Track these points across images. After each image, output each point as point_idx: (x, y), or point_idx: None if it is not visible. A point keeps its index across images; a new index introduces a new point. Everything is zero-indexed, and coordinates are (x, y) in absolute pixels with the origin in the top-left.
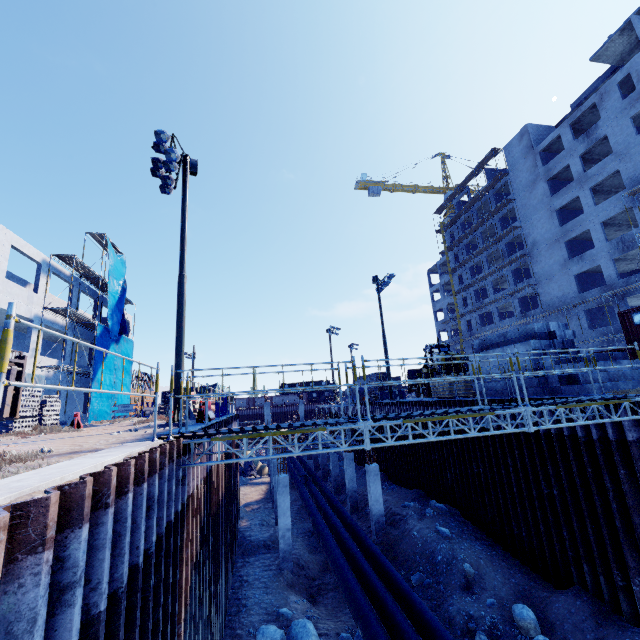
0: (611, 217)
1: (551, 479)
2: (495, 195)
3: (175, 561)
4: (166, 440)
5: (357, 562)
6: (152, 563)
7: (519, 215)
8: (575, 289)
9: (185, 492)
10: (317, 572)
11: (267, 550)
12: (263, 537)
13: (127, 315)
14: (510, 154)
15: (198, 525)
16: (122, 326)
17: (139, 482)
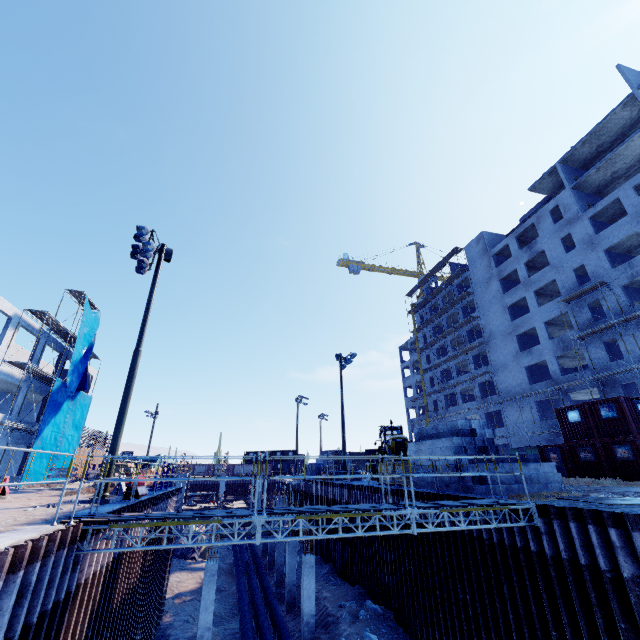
0: (552, 318)
1: (465, 582)
2: (458, 286)
3: None
4: (66, 525)
5: None
6: None
7: (478, 306)
8: (526, 380)
9: (75, 579)
10: None
11: None
12: (183, 637)
13: (91, 369)
14: (469, 253)
15: (87, 617)
16: (82, 382)
17: (16, 570)
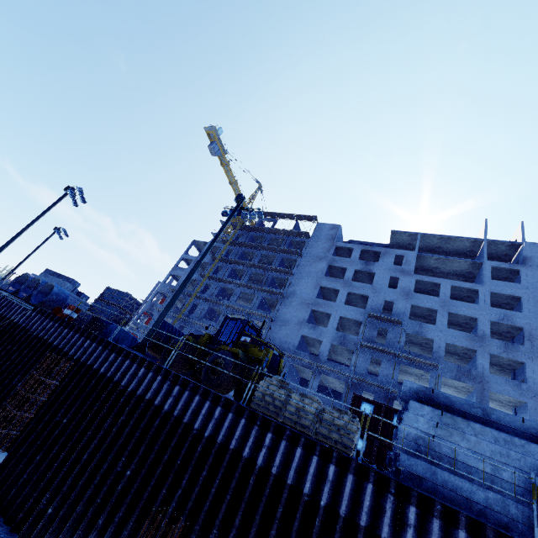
0: (347, 318)
1: None
2: (290, 242)
3: None
4: None
5: None
6: None
7: (297, 268)
8: (296, 344)
9: None
10: None
11: None
12: None
13: None
14: (320, 230)
15: None
16: None
17: None
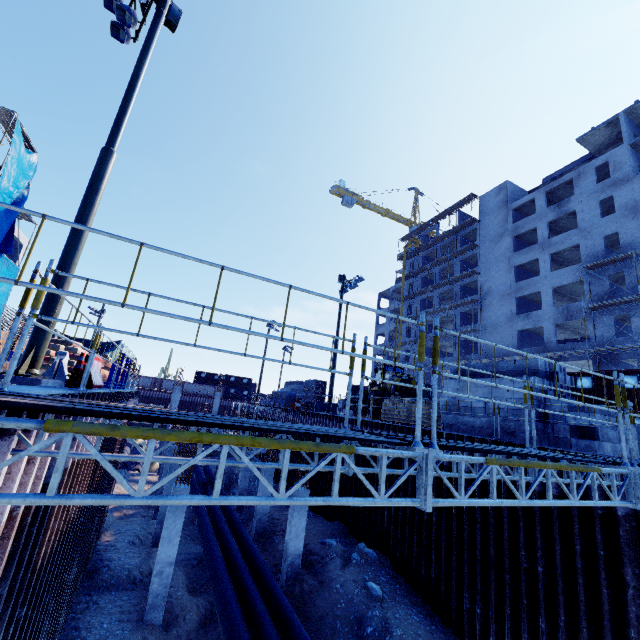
0: (563, 285)
1: (537, 551)
2: (462, 238)
3: None
4: None
5: (263, 631)
6: None
7: (480, 262)
8: (515, 343)
9: None
10: (195, 626)
11: (130, 585)
12: (129, 564)
13: (21, 235)
14: (485, 204)
15: None
16: (6, 242)
17: None
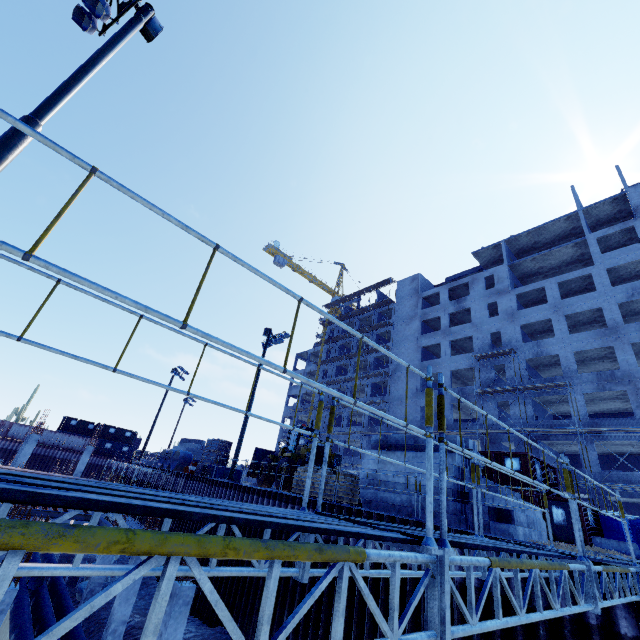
0: (459, 369)
1: None
2: (379, 314)
3: None
4: None
5: None
6: None
7: (393, 338)
8: (418, 418)
9: None
10: None
11: None
12: None
13: None
14: (401, 288)
15: None
16: None
17: None
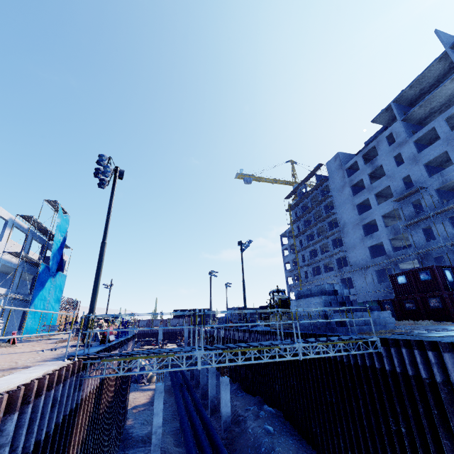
0: (387, 213)
1: (331, 390)
2: (321, 191)
3: (65, 443)
4: (72, 360)
5: (204, 452)
6: (49, 441)
7: (335, 205)
8: (369, 256)
9: (80, 395)
10: None
11: (143, 444)
12: (142, 433)
13: (65, 256)
14: (329, 168)
15: (87, 420)
16: (59, 265)
17: (49, 389)
